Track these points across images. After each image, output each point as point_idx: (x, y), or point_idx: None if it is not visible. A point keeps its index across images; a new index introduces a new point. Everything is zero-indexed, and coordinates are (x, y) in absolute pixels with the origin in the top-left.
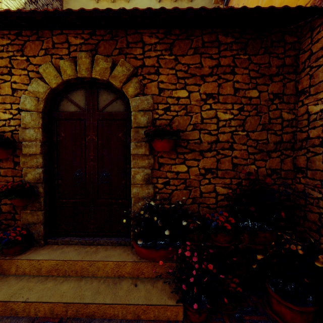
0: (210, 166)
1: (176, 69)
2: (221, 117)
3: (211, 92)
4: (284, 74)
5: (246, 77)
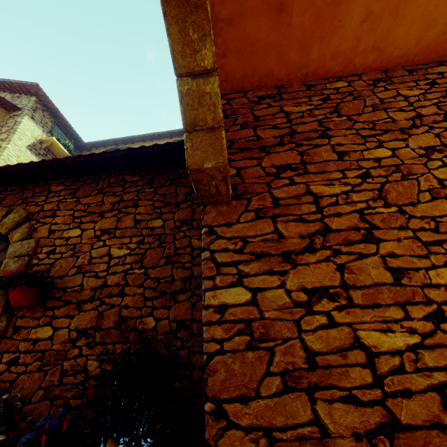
0: (87, 324)
1: (75, 209)
2: (115, 254)
3: (108, 227)
4: (193, 200)
5: (150, 208)
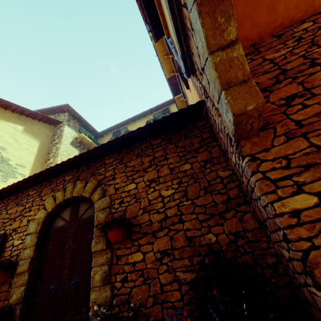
0: (164, 247)
1: (126, 171)
2: (165, 194)
3: (153, 177)
4: (206, 144)
5: (176, 158)
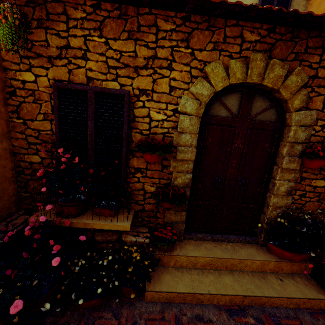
0: None
1: None
2: None
3: None
4: None
5: None
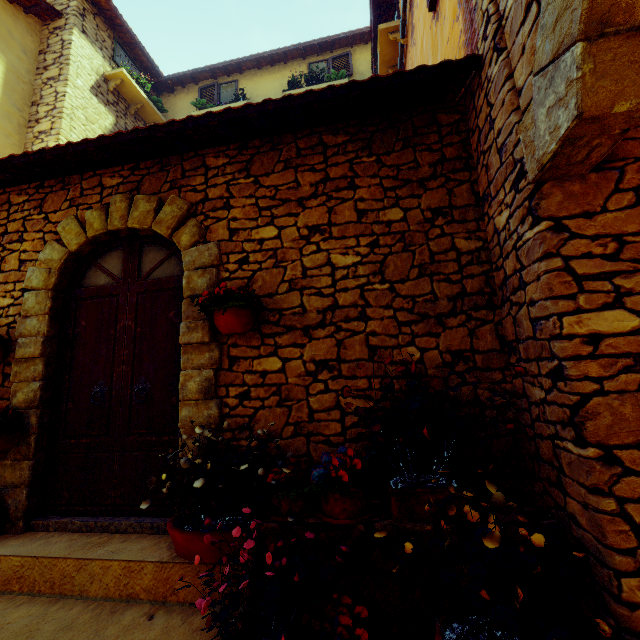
0: (325, 355)
1: (257, 196)
2: (339, 263)
3: (317, 222)
4: (447, 174)
5: (376, 190)
